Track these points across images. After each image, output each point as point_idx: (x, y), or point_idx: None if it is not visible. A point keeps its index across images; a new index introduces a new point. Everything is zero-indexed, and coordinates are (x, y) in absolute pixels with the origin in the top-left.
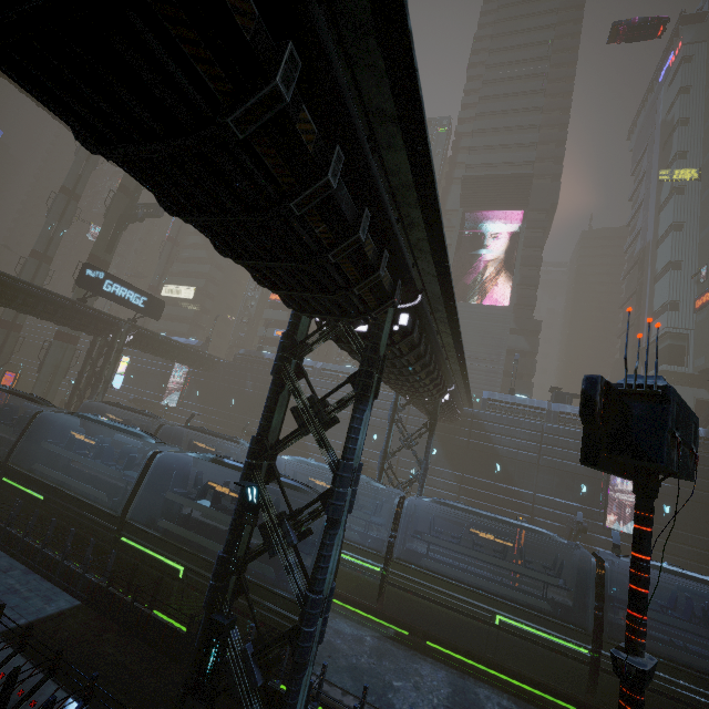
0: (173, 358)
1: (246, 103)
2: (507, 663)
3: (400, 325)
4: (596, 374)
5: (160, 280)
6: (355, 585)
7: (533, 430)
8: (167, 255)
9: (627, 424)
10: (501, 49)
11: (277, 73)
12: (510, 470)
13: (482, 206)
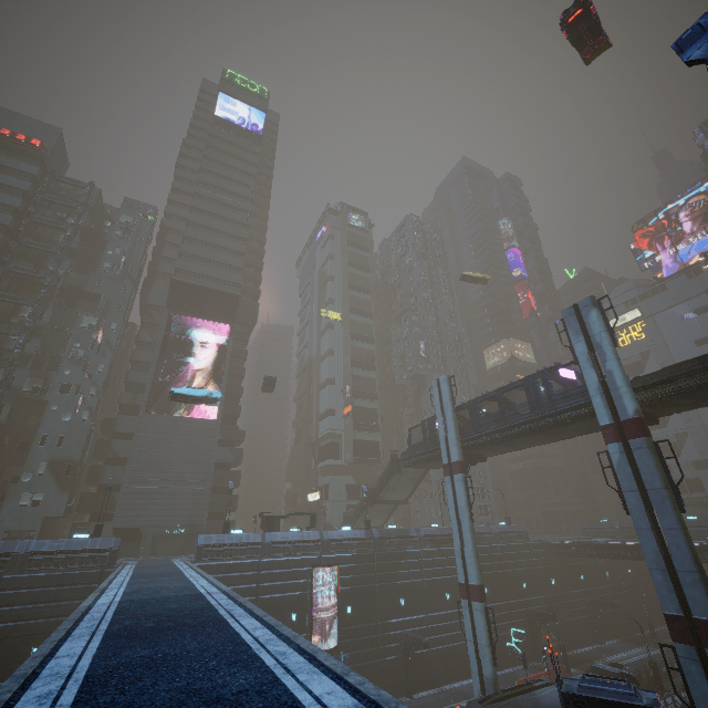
0: None
1: None
2: None
3: None
4: None
5: None
6: None
7: (251, 570)
8: None
9: None
10: (212, 172)
11: None
12: None
13: (191, 312)
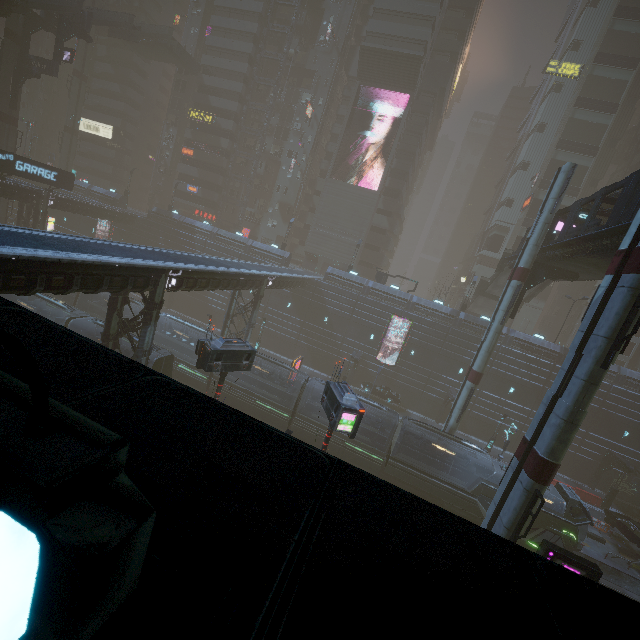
0: (93, 216)
1: (30, 292)
2: (259, 419)
3: (172, 284)
4: (200, 340)
5: (74, 121)
6: (196, 384)
7: (352, 298)
8: (77, 92)
9: (204, 358)
10: None
11: (37, 286)
12: (333, 321)
13: (376, 82)
